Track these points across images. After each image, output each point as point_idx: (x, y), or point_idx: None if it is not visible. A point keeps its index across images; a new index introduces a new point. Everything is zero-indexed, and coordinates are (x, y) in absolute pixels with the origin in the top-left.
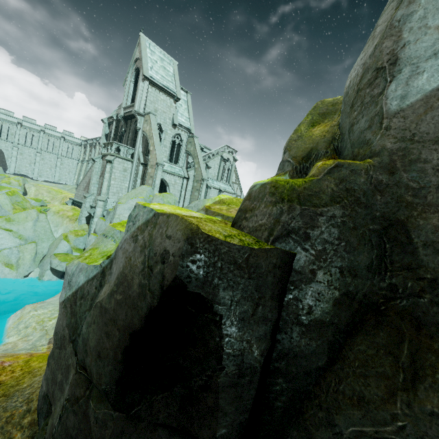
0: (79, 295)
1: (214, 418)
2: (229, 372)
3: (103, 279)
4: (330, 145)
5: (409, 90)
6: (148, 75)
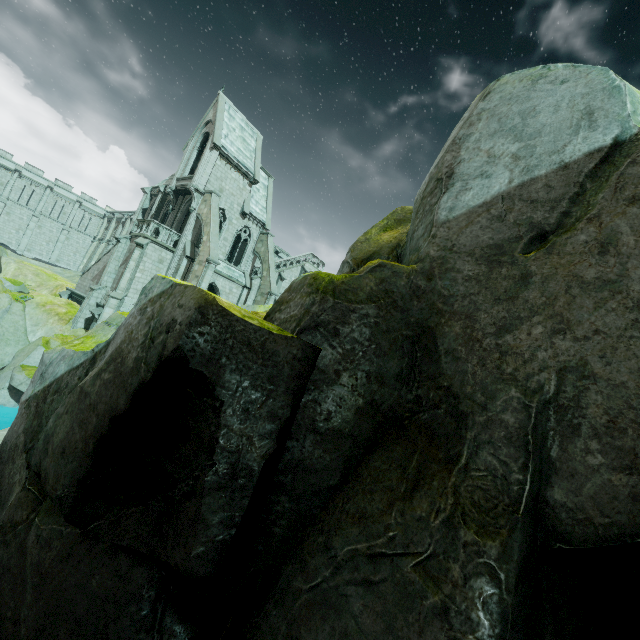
0: (54, 390)
1: (192, 533)
2: (220, 470)
3: (92, 367)
4: (393, 251)
5: (457, 203)
6: (220, 144)
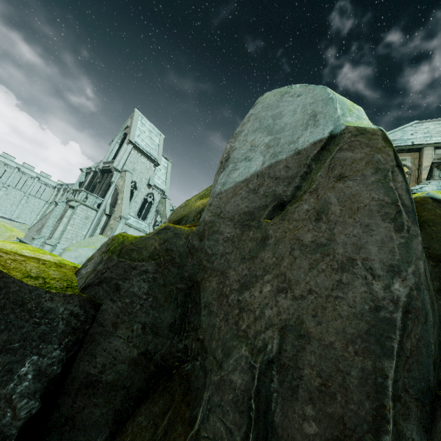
0: None
1: None
2: None
3: None
4: (197, 214)
5: (228, 179)
6: (133, 141)
